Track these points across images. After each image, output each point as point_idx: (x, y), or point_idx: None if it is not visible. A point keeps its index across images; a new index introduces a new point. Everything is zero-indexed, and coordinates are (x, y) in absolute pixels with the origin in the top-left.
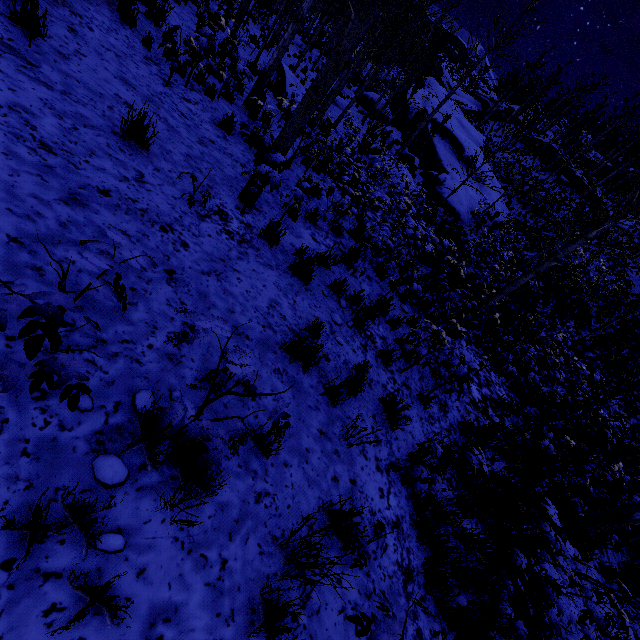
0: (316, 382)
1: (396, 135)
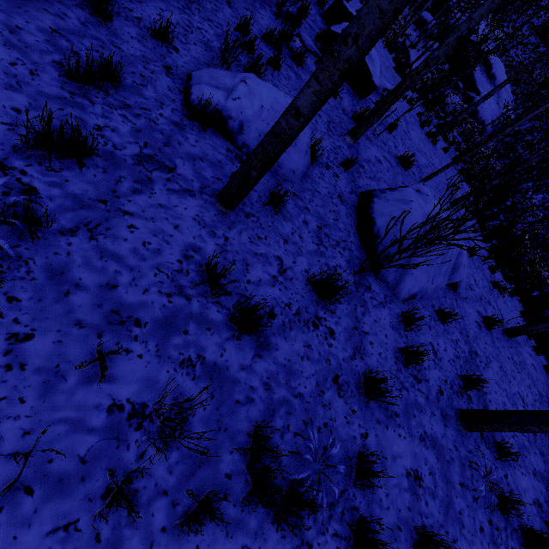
0: None
1: None
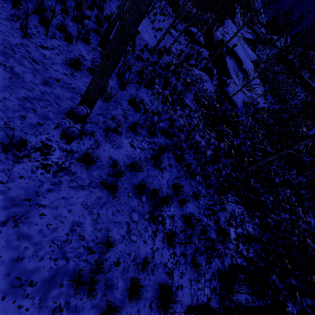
0: (99, 298)
1: (205, 53)
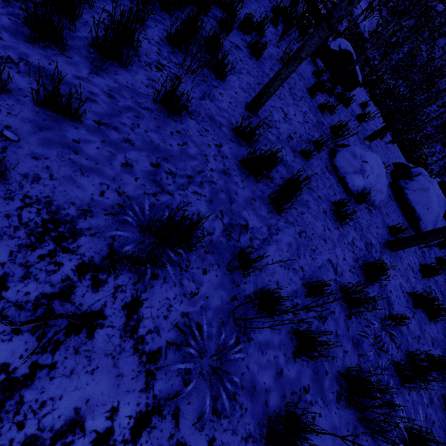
0: None
1: None
